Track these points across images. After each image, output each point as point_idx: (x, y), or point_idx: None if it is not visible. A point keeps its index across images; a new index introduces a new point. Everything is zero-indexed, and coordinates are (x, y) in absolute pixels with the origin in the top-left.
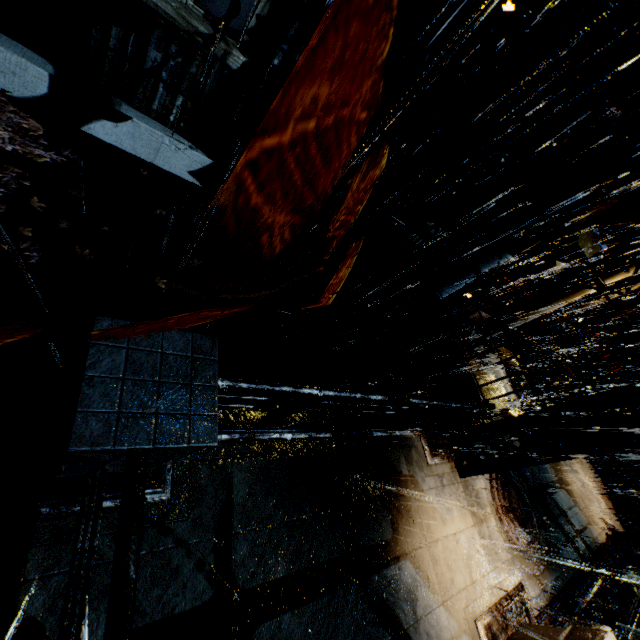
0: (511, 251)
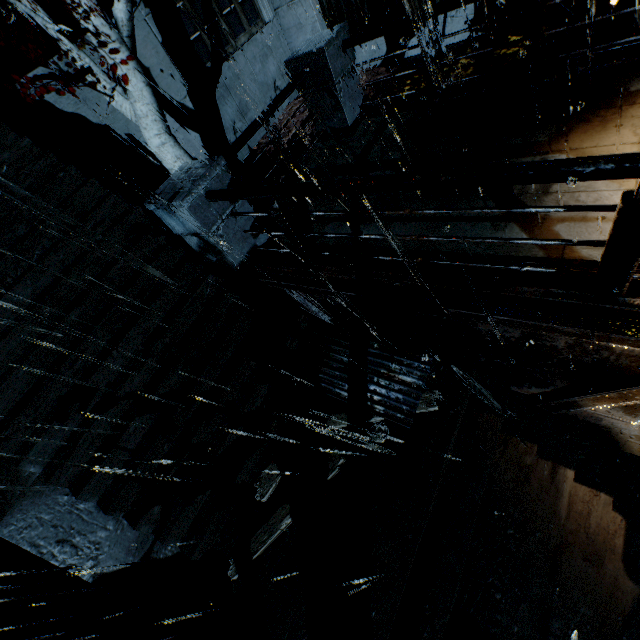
0: None
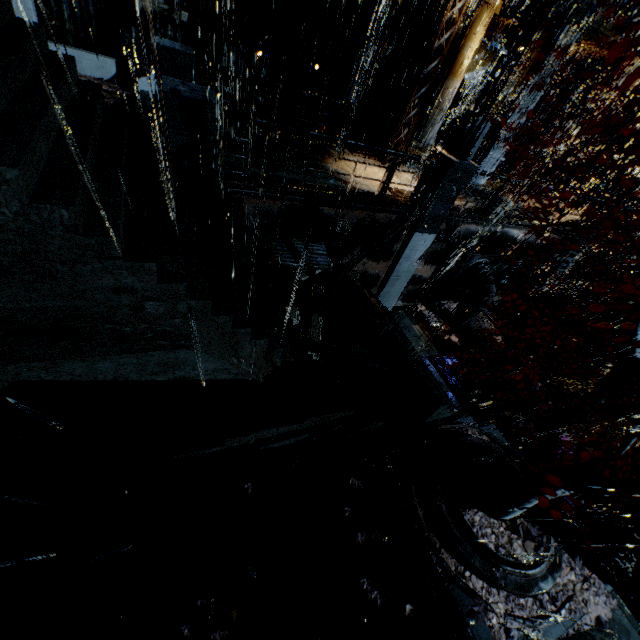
0: (369, 42)
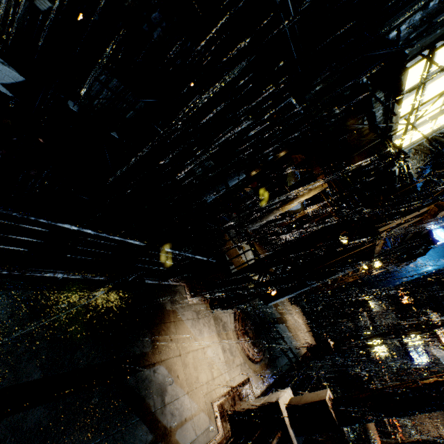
0: (244, 171)
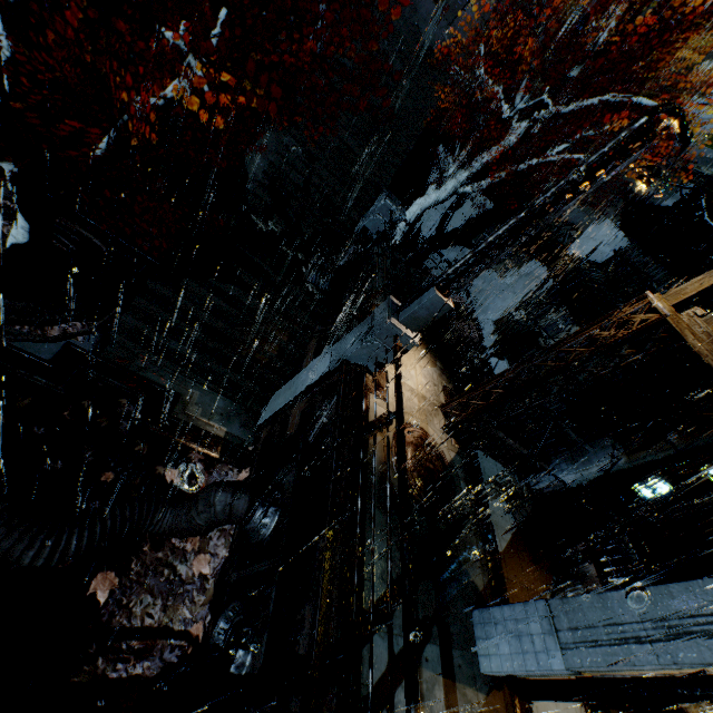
0: (624, 444)
